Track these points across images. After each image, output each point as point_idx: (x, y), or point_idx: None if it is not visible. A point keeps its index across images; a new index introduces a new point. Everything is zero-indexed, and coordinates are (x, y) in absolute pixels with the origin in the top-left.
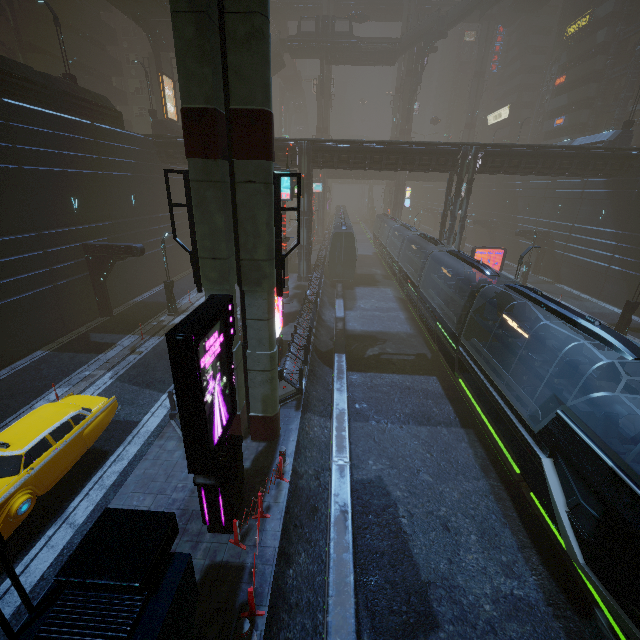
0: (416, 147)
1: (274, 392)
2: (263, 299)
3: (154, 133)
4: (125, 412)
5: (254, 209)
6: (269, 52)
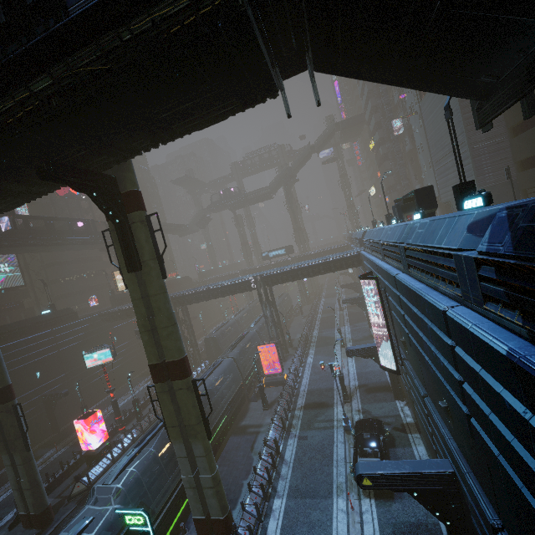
0: (224, 285)
1: (37, 500)
2: (19, 455)
3: (111, 303)
4: (3, 512)
5: (6, 421)
6: (1, 368)
